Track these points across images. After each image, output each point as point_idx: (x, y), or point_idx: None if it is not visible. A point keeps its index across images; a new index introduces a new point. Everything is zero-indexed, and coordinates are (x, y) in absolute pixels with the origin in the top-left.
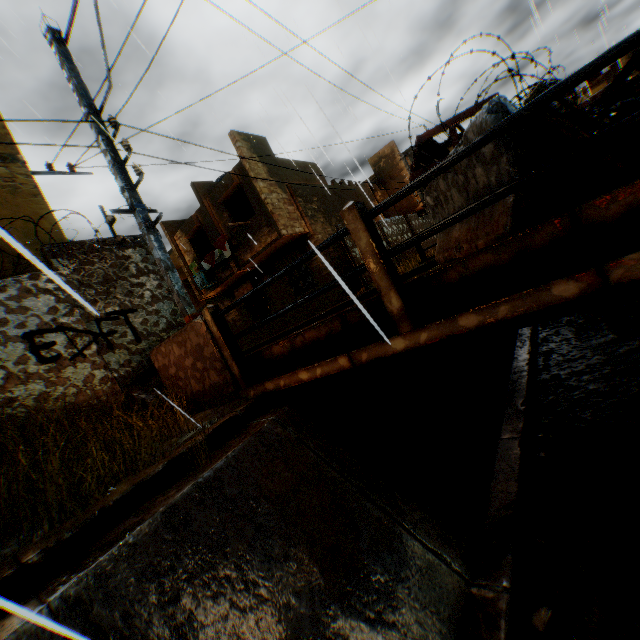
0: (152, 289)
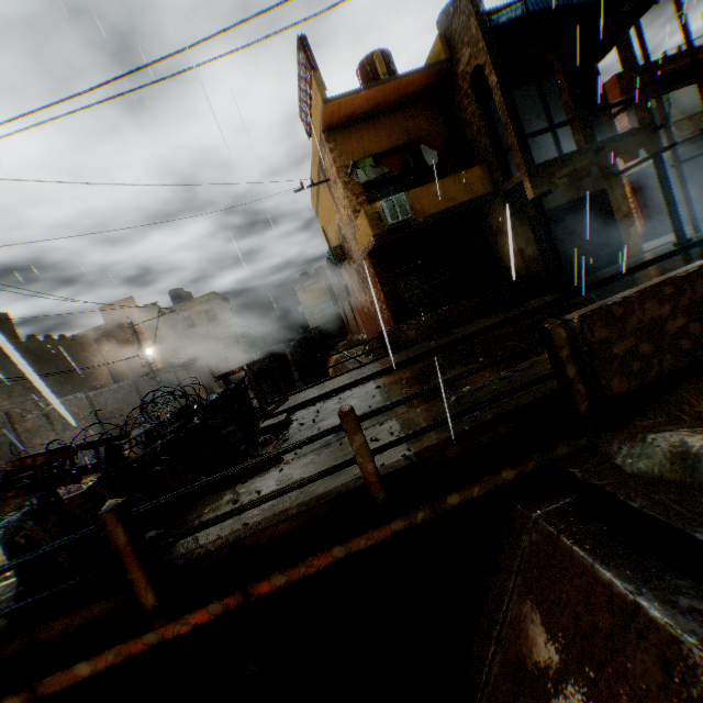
0: None
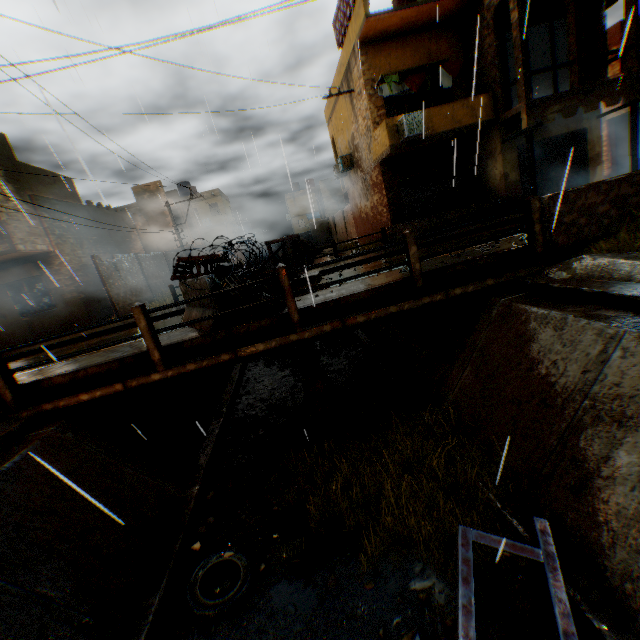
0: None
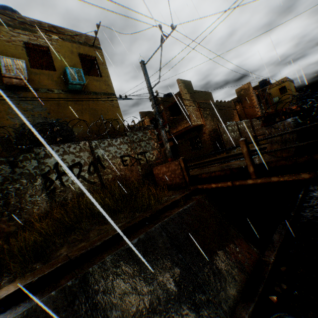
0: (152, 145)
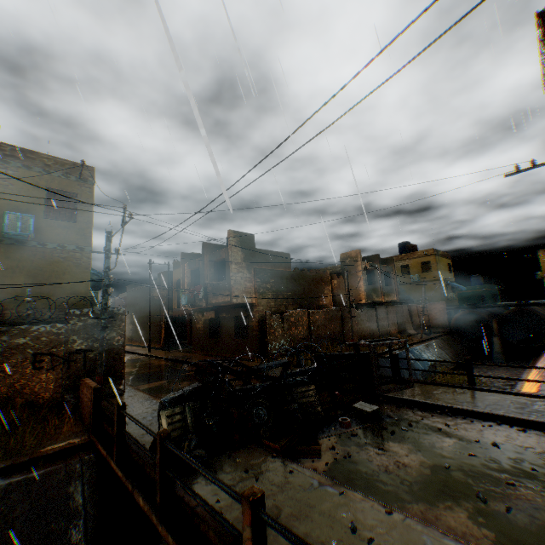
0: (109, 339)
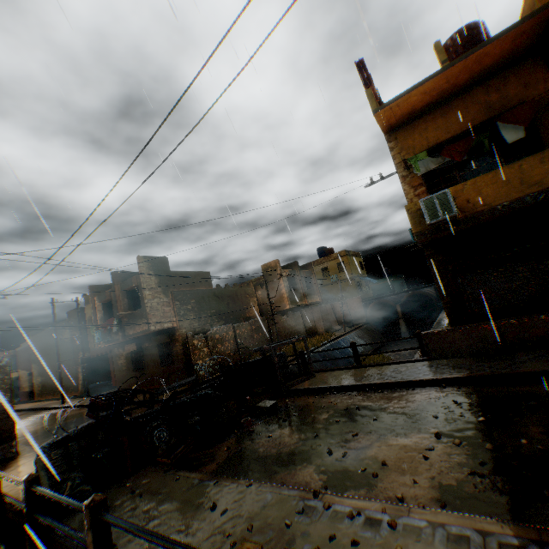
0: None
